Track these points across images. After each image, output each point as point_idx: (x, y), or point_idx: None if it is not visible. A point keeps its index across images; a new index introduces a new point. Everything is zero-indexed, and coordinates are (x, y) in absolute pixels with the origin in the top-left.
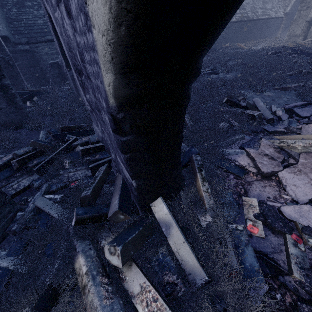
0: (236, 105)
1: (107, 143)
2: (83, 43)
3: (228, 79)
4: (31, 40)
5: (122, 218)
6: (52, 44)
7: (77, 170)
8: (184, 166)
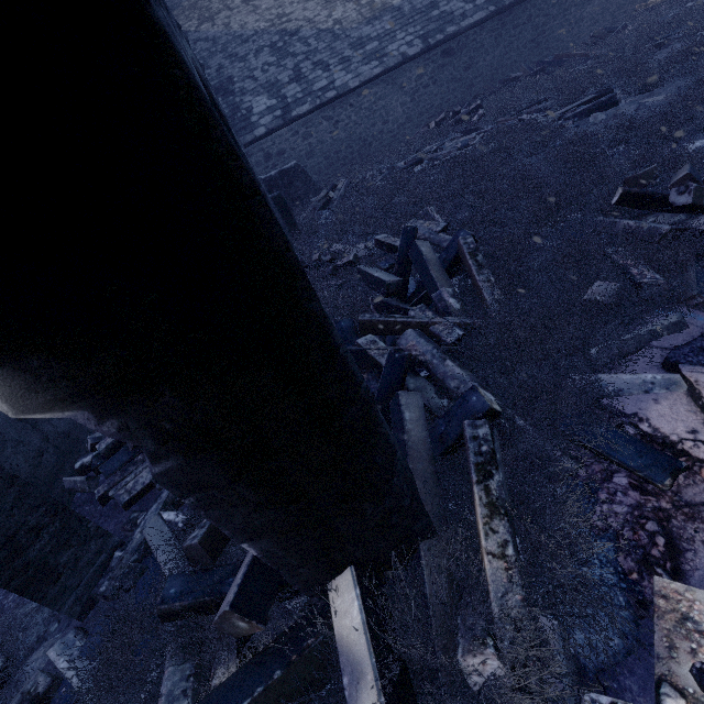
0: (663, 201)
1: None
2: None
3: (646, 115)
4: None
5: (244, 627)
6: None
7: None
8: (451, 448)
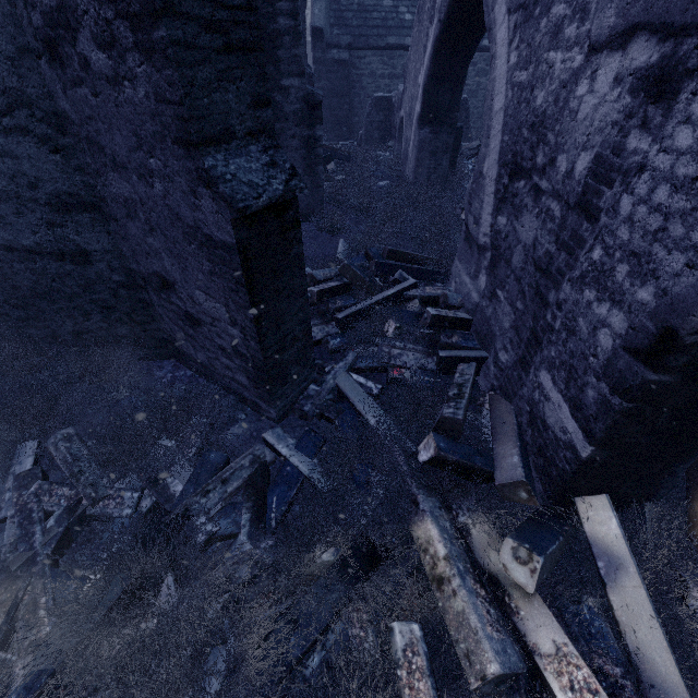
0: None
1: (491, 322)
2: (684, 174)
3: None
4: (357, 42)
5: (522, 497)
6: (392, 55)
7: (406, 348)
8: None
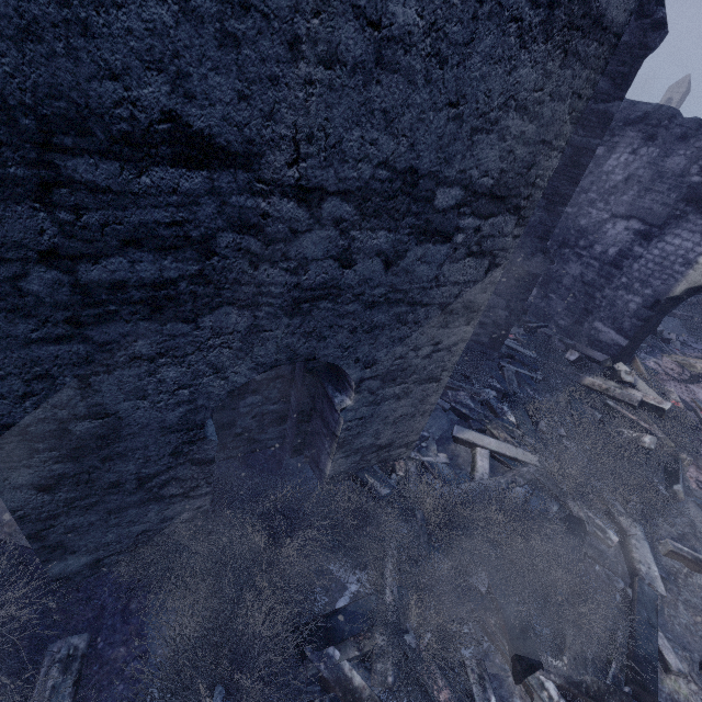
0: None
1: (546, 309)
2: (658, 261)
3: None
4: None
5: (607, 364)
6: None
7: None
8: None
